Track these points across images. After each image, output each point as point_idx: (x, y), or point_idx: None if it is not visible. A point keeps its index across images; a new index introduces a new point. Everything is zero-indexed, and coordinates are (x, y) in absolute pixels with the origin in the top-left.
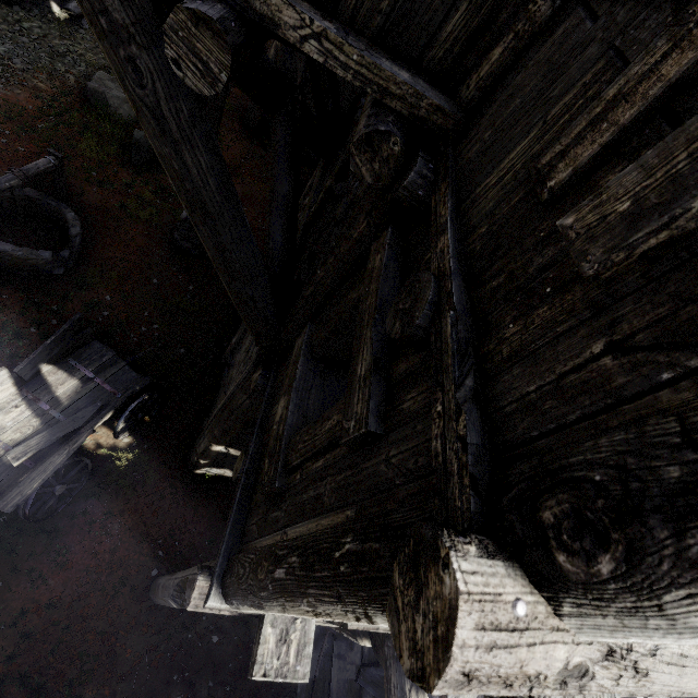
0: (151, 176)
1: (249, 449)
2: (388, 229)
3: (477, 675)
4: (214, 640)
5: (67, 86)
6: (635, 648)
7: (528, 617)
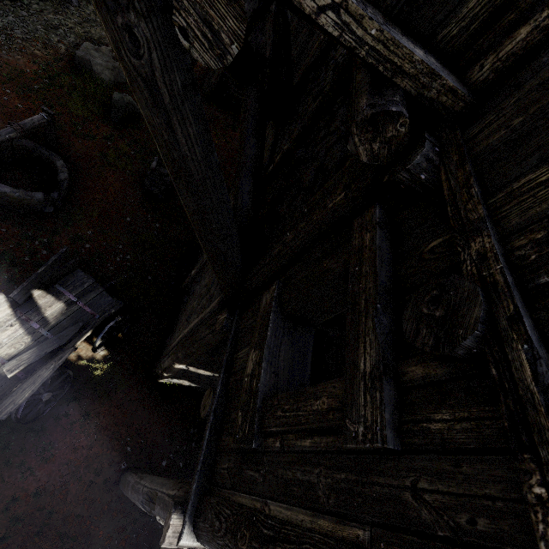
0: (126, 131)
1: (217, 389)
2: (376, 207)
3: None
4: None
5: (58, 54)
6: None
7: None
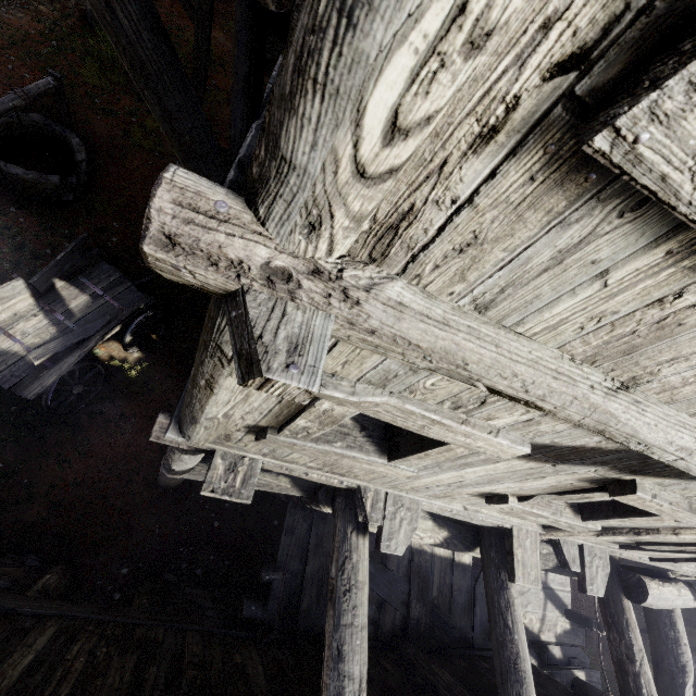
0: None
1: None
2: None
3: (176, 239)
4: (215, 525)
5: (67, 9)
6: (345, 277)
7: (228, 214)
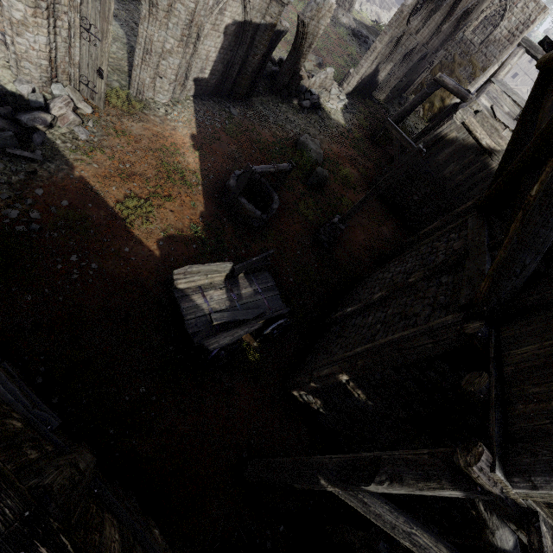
0: (313, 193)
1: (493, 371)
2: None
3: None
4: (267, 546)
5: (288, 136)
6: None
7: None
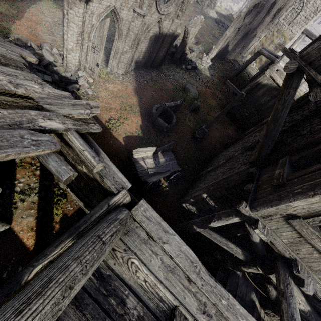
0: (192, 114)
1: (254, 182)
2: None
3: None
4: None
5: (180, 85)
6: None
7: None
